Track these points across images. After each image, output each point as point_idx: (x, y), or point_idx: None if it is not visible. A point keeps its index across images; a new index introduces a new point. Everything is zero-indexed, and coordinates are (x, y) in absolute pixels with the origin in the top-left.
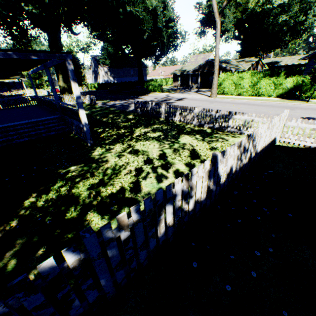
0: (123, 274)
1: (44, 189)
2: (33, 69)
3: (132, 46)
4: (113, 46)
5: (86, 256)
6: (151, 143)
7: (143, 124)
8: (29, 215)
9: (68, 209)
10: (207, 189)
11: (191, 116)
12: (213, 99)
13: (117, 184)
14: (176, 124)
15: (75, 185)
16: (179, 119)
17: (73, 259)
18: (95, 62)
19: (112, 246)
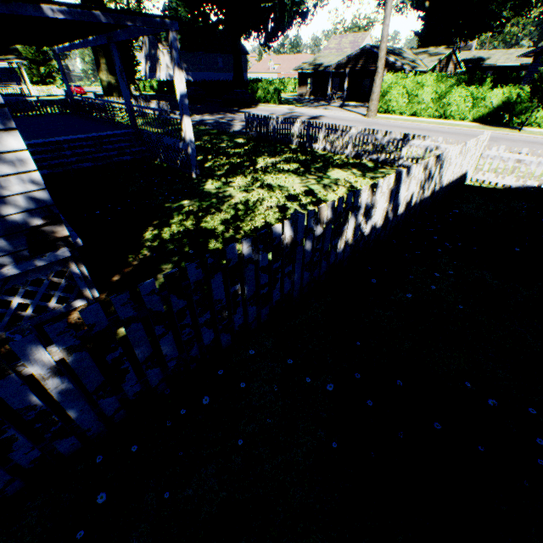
0: (308, 279)
1: (160, 223)
2: (72, 44)
3: (224, 7)
4: (187, 4)
5: (293, 238)
6: (288, 177)
7: (266, 152)
8: (159, 246)
9: (207, 242)
10: (385, 215)
11: (344, 142)
12: (370, 120)
13: (259, 220)
14: (318, 154)
15: (202, 219)
16: (323, 147)
17: (289, 234)
18: (150, 36)
19: (310, 237)
